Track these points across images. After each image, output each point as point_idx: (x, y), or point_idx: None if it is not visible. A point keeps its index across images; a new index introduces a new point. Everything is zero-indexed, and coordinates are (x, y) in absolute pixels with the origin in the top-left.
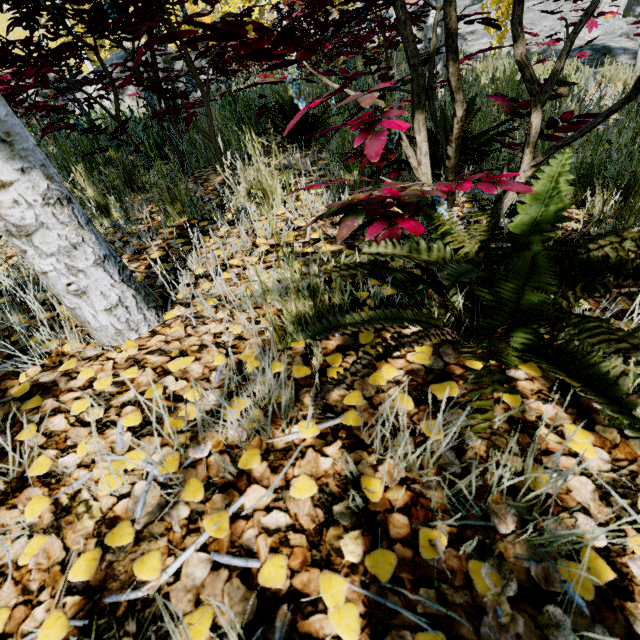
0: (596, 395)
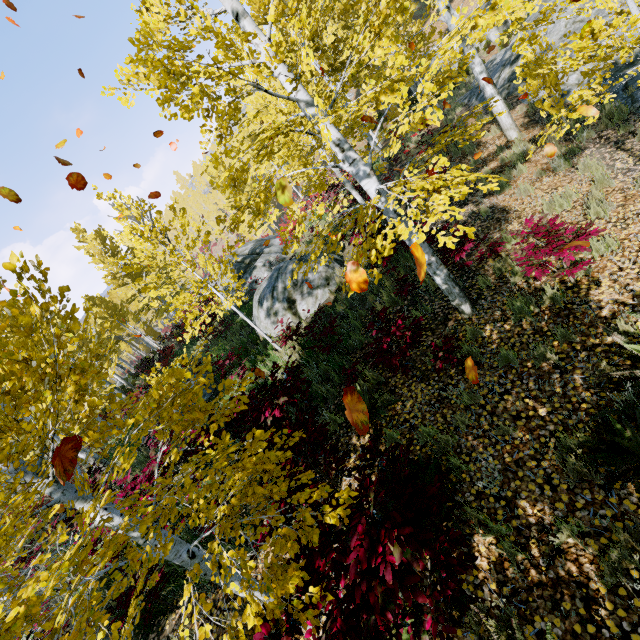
0: None
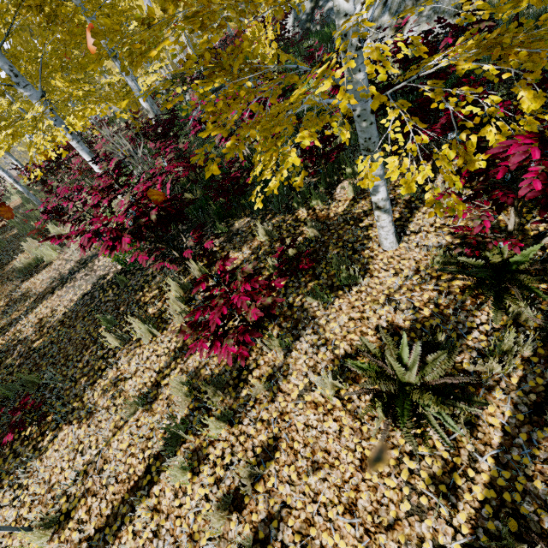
0: (495, 302)
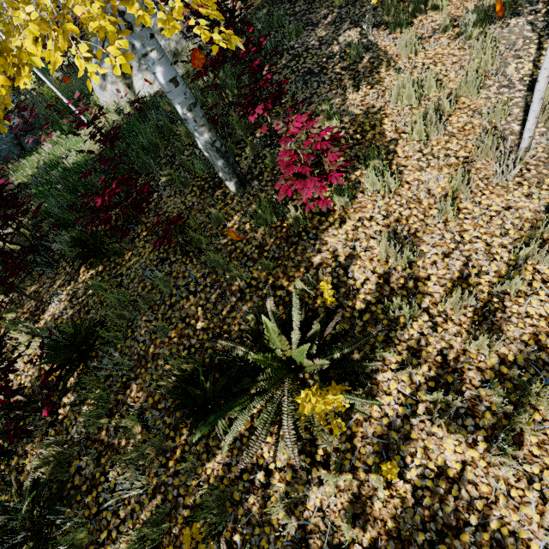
0: None
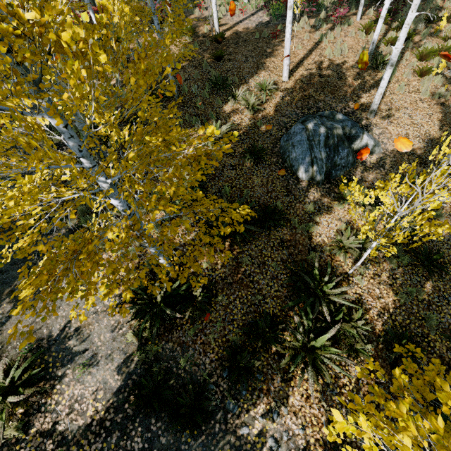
0: None
